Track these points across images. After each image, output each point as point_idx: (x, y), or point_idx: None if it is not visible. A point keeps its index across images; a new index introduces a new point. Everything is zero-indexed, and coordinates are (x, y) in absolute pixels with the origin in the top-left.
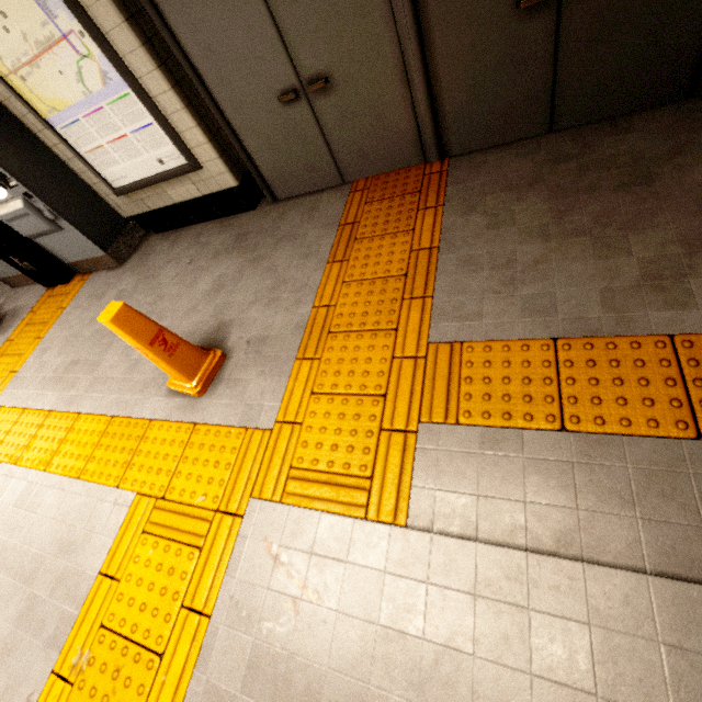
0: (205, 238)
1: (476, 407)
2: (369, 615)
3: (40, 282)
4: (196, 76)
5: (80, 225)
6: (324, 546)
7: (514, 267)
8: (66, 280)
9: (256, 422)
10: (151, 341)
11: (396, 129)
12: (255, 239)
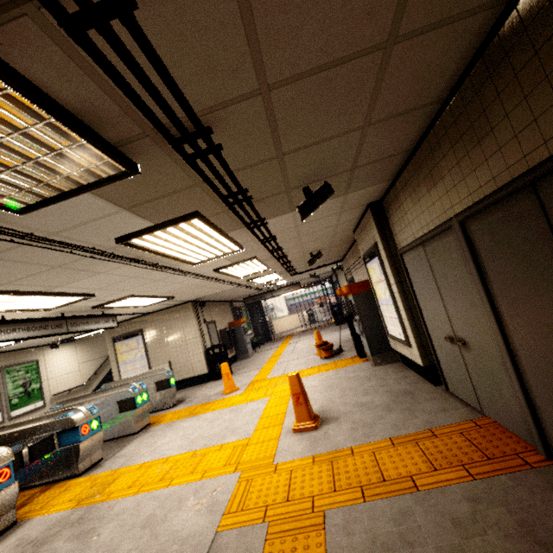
0: (402, 381)
1: (275, 547)
2: (185, 529)
3: (356, 351)
4: (419, 309)
5: (370, 340)
6: (215, 504)
7: (405, 548)
8: (361, 356)
9: (277, 457)
10: (294, 394)
11: (509, 402)
12: (406, 399)
